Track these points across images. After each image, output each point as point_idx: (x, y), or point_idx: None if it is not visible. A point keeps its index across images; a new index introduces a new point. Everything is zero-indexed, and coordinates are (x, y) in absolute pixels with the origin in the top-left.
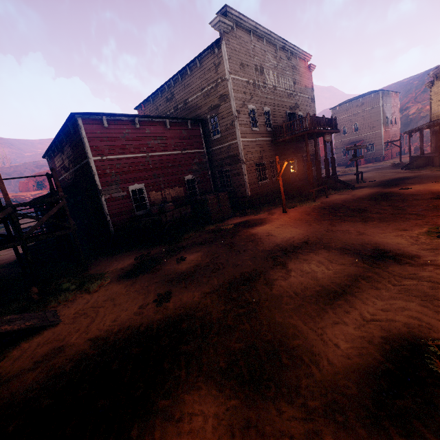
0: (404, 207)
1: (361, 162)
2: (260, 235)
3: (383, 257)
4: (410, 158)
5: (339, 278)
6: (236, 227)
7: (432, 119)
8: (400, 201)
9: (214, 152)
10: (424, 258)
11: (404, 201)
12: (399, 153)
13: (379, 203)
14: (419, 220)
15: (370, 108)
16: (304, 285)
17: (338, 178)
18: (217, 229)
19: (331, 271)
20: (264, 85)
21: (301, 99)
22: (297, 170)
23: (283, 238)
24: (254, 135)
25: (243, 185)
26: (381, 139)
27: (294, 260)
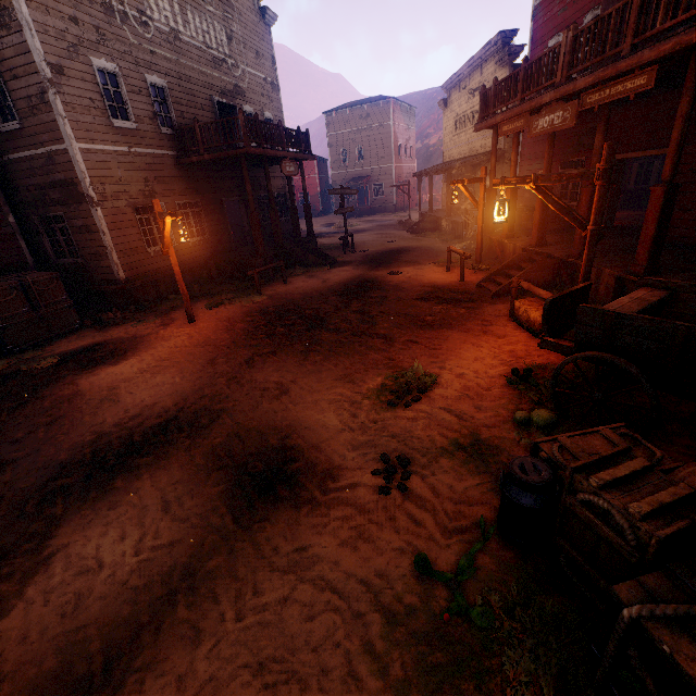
0: (376, 318)
1: (368, 212)
2: (89, 398)
3: (278, 480)
4: (420, 215)
5: (135, 596)
6: (62, 365)
7: (445, 160)
8: (378, 301)
9: (15, 166)
10: (342, 482)
11: (382, 303)
12: (408, 205)
13: (350, 304)
14: (382, 353)
15: (379, 125)
16: (22, 653)
17: (327, 239)
18: (9, 372)
19: (139, 558)
20: (142, 18)
21: (249, 78)
22: (247, 224)
23: (127, 413)
24: (123, 138)
25: (103, 255)
26: (392, 179)
27: (90, 507)
